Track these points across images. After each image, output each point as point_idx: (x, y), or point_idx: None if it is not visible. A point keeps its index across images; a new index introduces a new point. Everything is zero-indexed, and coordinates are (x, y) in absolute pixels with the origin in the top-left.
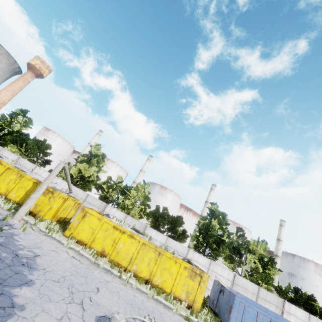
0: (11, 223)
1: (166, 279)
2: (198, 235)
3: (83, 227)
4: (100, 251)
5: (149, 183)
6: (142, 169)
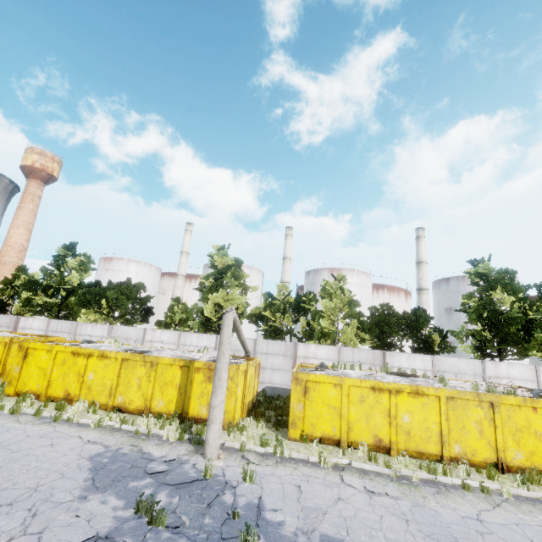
0: (217, 473)
1: (533, 449)
2: (482, 329)
3: (316, 411)
4: (372, 443)
5: (342, 275)
6: (285, 255)
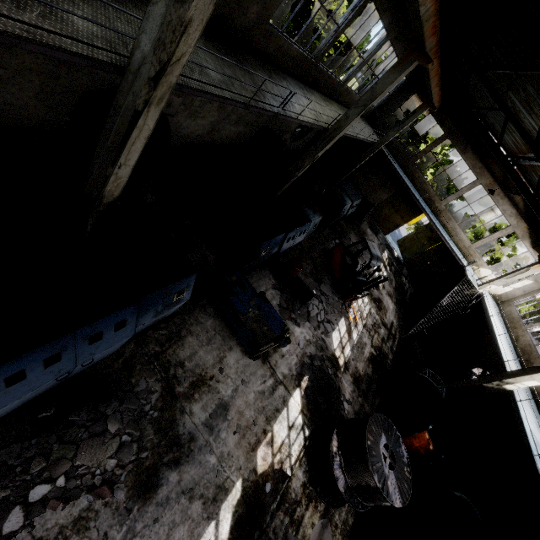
0: None
1: None
2: None
3: None
4: None
5: None
6: None
